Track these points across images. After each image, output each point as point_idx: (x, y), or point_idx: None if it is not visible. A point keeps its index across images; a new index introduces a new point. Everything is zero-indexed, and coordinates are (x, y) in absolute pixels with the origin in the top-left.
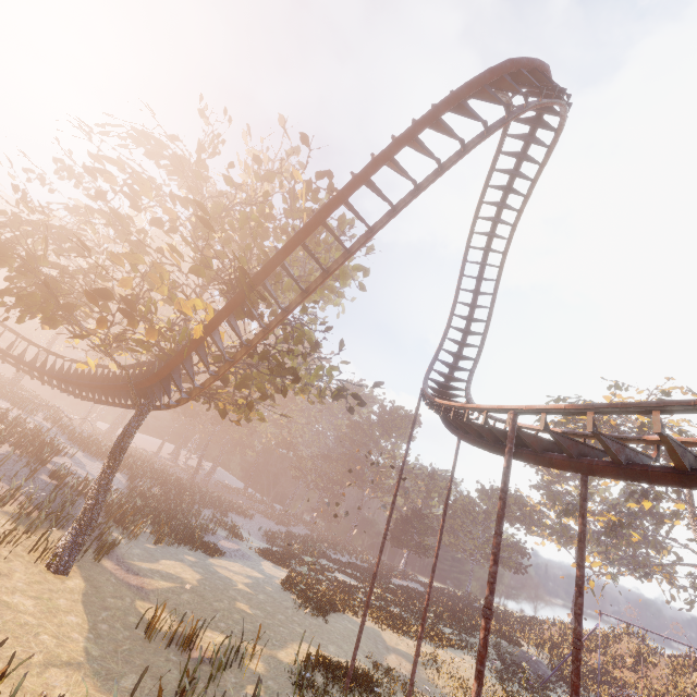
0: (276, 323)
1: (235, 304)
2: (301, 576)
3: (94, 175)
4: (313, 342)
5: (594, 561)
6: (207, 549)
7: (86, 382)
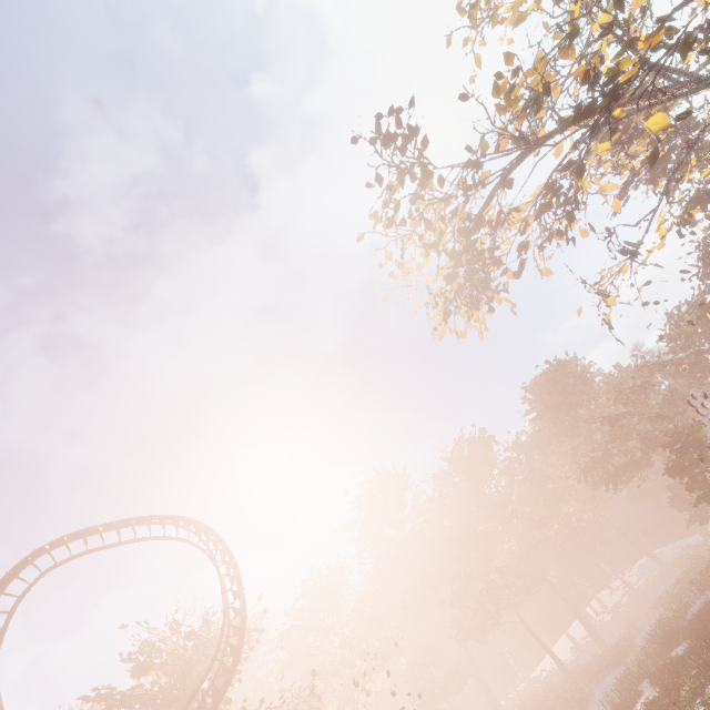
0: None
1: None
2: None
3: None
4: None
5: None
6: None
7: None
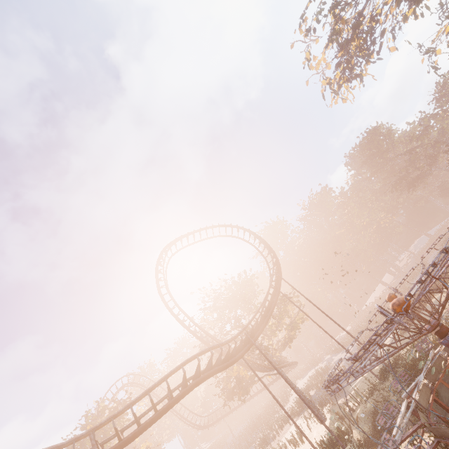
0: None
1: None
2: None
3: None
4: None
5: None
6: None
7: None
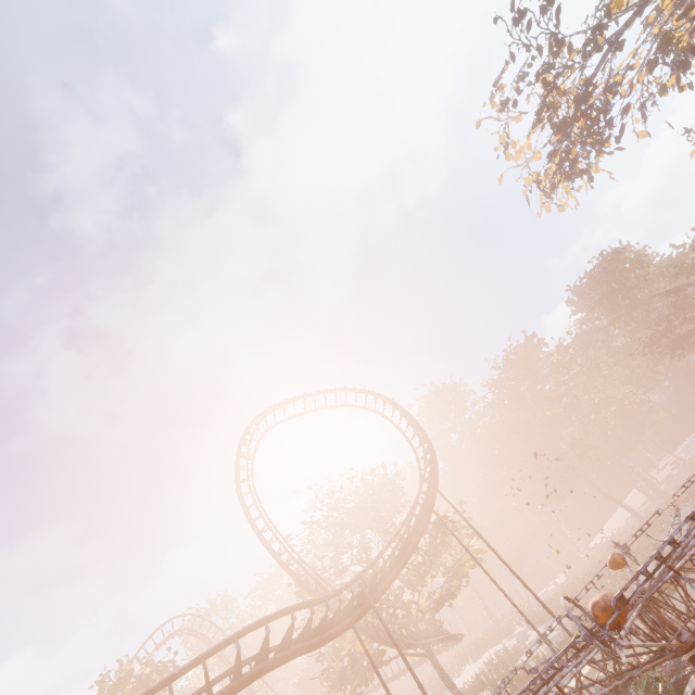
0: None
1: None
2: None
3: None
4: None
5: None
6: None
7: None
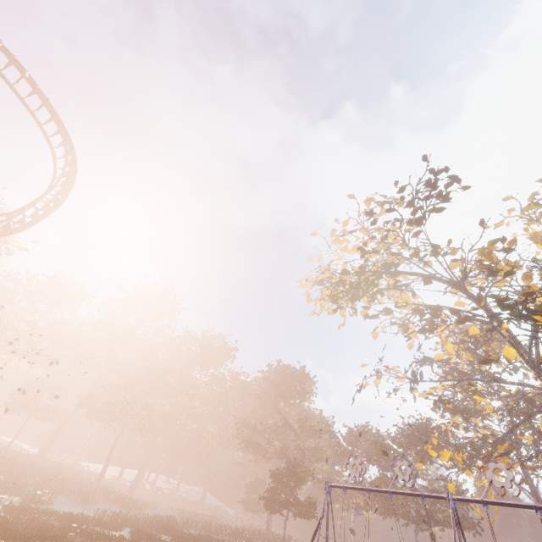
0: None
1: None
2: None
3: None
4: None
5: (439, 452)
6: None
7: None
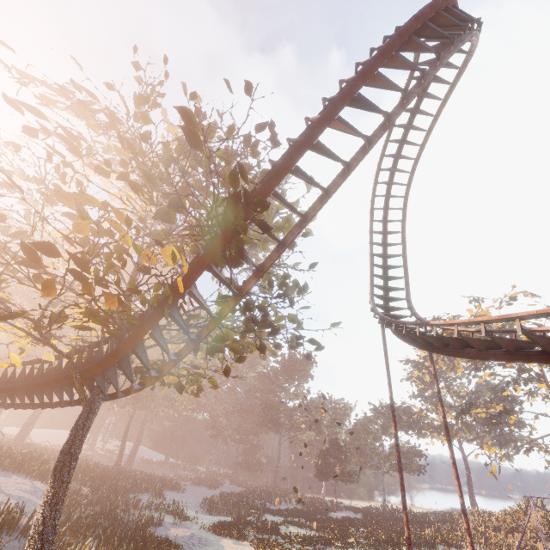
0: (271, 263)
1: (220, 246)
2: (268, 547)
3: (18, 108)
4: (298, 284)
5: (490, 448)
6: (163, 548)
7: (2, 386)
